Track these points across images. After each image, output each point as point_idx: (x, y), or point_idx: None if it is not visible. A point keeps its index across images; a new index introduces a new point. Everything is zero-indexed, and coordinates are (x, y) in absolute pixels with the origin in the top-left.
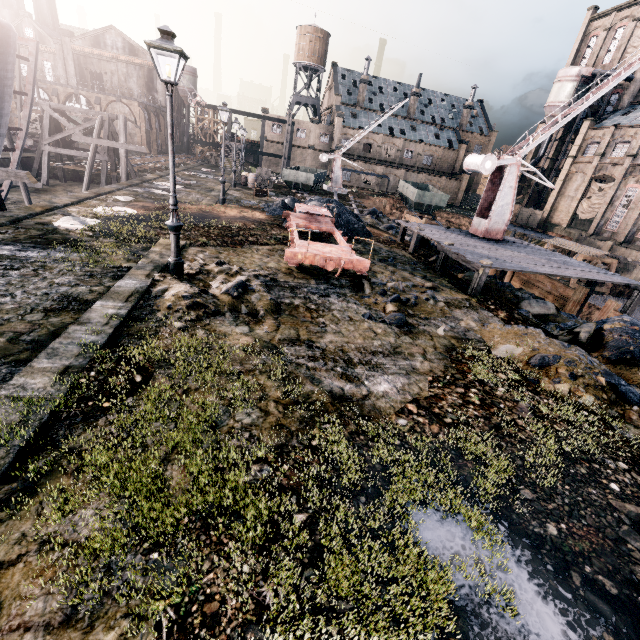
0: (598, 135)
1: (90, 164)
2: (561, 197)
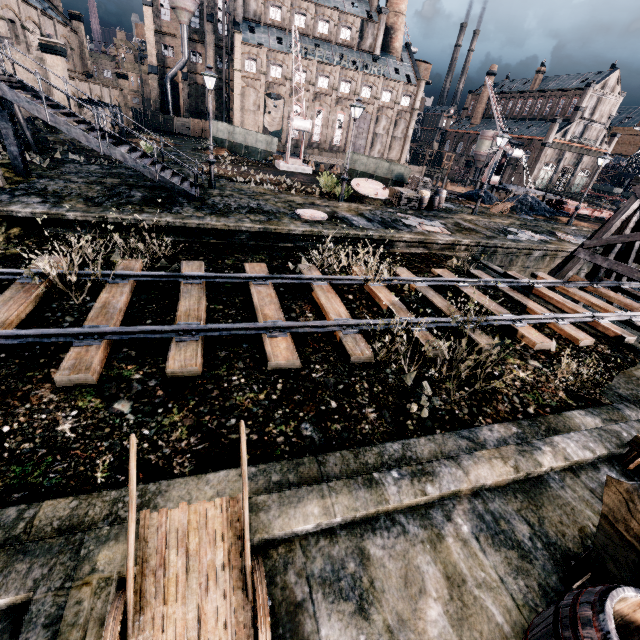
0: (253, 52)
1: None
2: (243, 111)
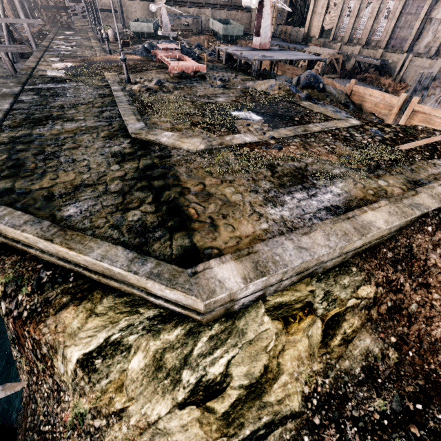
0: None
1: (7, 40)
2: (314, 15)
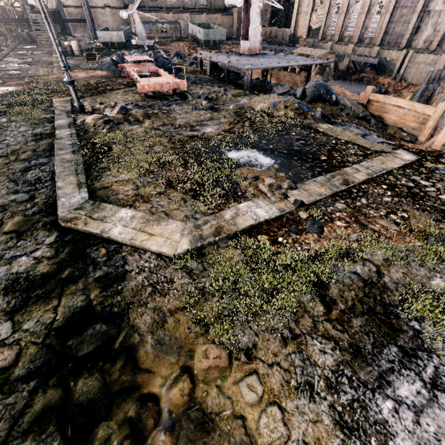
0: None
1: None
2: (300, 14)
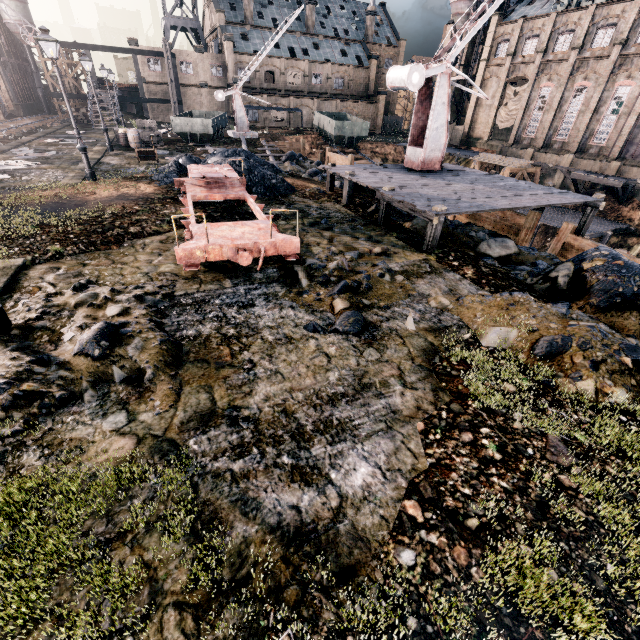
0: (507, 31)
1: None
2: (479, 107)
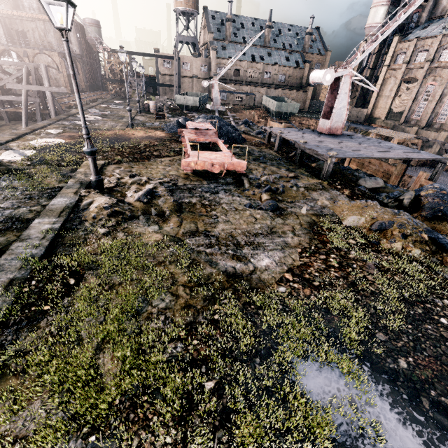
0: (405, 47)
1: (25, 106)
2: (380, 97)
